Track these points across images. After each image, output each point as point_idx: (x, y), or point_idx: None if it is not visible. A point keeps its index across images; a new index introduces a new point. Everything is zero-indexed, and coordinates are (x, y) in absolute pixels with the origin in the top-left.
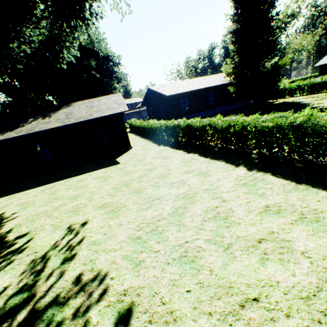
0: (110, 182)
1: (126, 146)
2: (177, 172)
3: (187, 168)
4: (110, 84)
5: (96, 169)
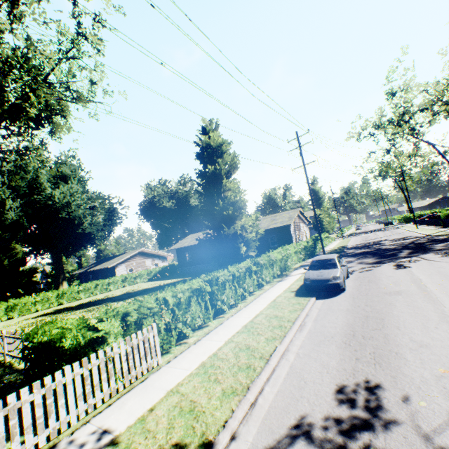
0: None
1: None
2: None
3: None
4: (197, 224)
5: None
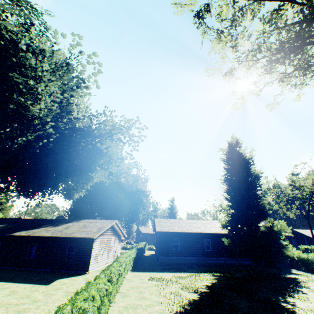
0: (3, 298)
1: (85, 269)
2: (32, 313)
3: (43, 313)
4: (136, 208)
5: (32, 282)
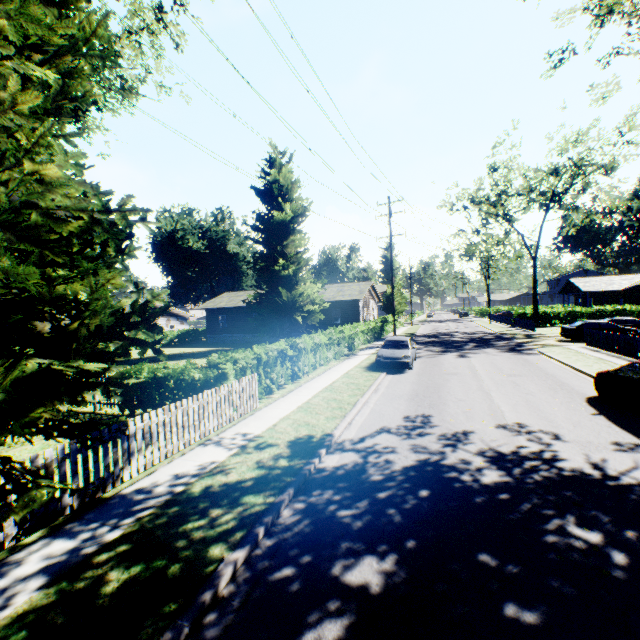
0: None
1: None
2: None
3: None
4: (234, 279)
5: None
